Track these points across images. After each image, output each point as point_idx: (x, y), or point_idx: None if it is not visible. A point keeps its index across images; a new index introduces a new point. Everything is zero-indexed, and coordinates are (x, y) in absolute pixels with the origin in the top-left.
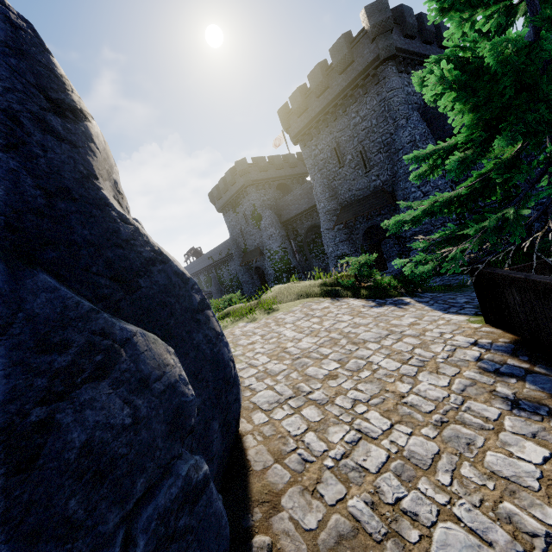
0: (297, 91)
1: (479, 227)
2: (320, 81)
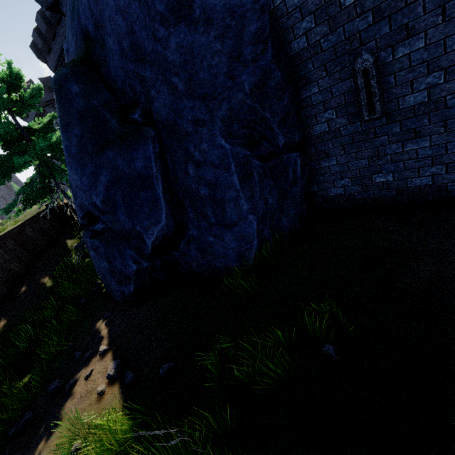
0: (35, 33)
1: (24, 199)
2: (46, 28)
